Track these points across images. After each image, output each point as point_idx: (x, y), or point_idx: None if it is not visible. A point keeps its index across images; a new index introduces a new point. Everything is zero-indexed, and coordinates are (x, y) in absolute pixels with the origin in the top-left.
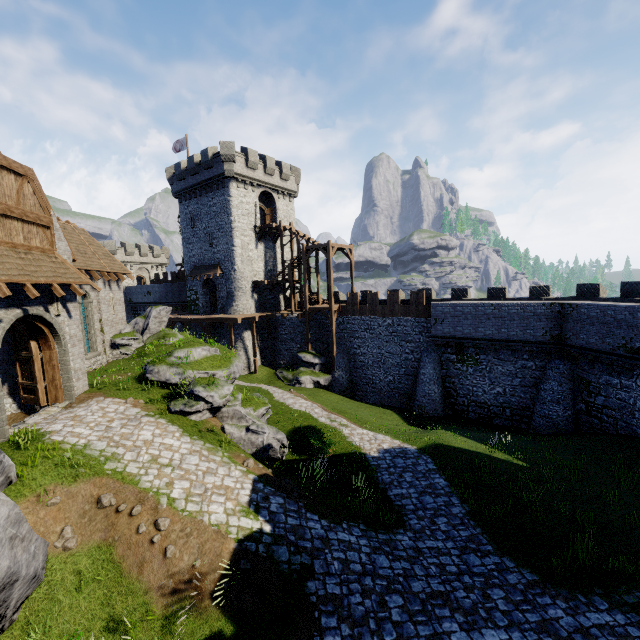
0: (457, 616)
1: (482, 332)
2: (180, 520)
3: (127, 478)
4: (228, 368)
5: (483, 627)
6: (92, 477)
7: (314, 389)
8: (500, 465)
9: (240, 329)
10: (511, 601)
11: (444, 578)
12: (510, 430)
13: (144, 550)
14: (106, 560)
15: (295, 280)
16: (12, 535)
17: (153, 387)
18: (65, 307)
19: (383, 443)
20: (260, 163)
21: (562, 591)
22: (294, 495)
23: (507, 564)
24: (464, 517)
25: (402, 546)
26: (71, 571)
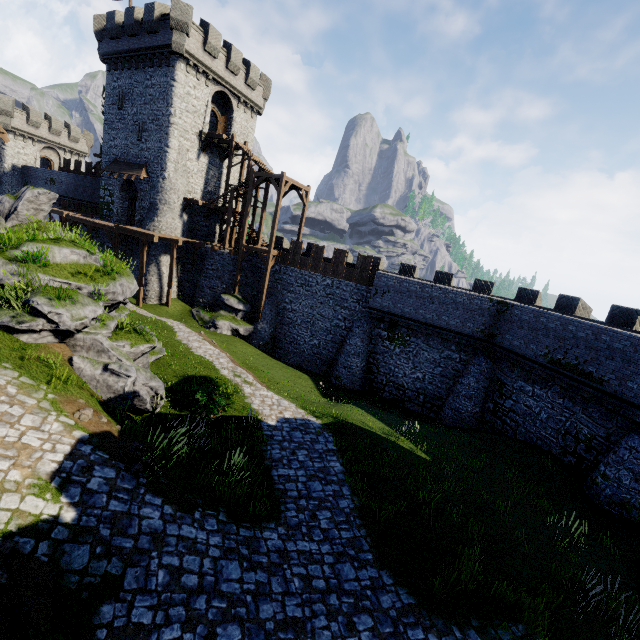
0: None
1: (419, 314)
2: None
3: None
4: (105, 285)
5: None
6: None
7: (231, 337)
8: (403, 455)
9: (158, 251)
10: (378, 634)
11: (306, 597)
12: (419, 416)
13: None
14: None
15: (237, 212)
16: None
17: None
18: None
19: (286, 411)
20: (223, 52)
21: (437, 621)
22: (136, 468)
23: (385, 580)
24: (351, 513)
25: (266, 548)
26: None
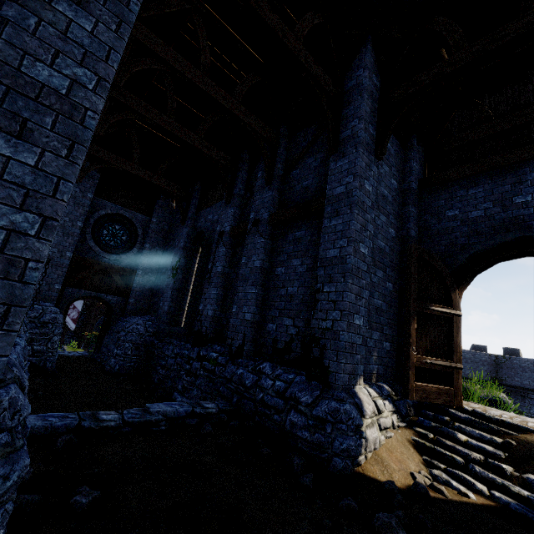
0: None
1: None
2: None
3: None
4: None
5: None
6: None
7: None
8: None
9: None
10: None
11: None
12: None
13: None
14: None
15: None
16: None
17: None
18: None
19: None
20: None
21: None
22: None
23: None
24: None
25: None
26: None
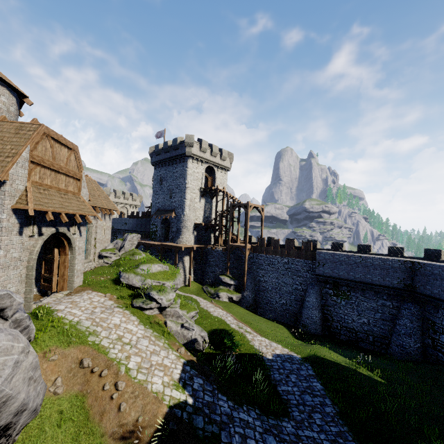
0: None
1: (353, 275)
2: (132, 385)
3: (101, 349)
4: (173, 280)
5: None
6: (79, 345)
7: (228, 303)
8: (364, 379)
9: (182, 254)
10: None
11: None
12: (372, 353)
13: (105, 403)
14: (80, 406)
15: (223, 225)
16: (30, 376)
17: (123, 288)
18: (79, 229)
19: (276, 349)
20: (208, 149)
21: None
22: (210, 379)
23: None
24: (334, 416)
25: (286, 431)
26: (56, 410)
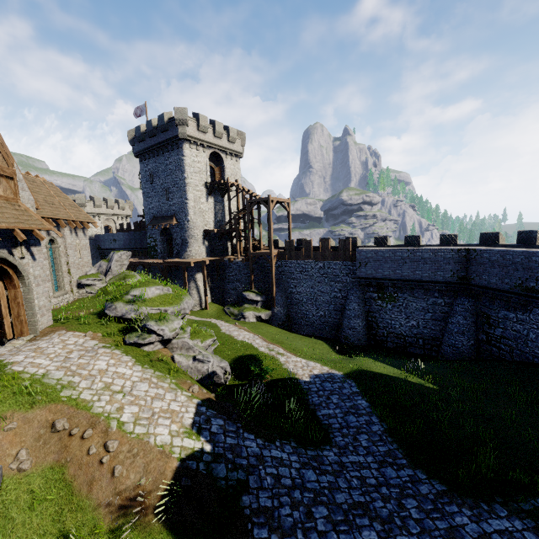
0: (375, 525)
1: (399, 274)
2: (128, 442)
3: (81, 404)
4: (179, 305)
5: (398, 534)
6: (48, 404)
7: (256, 323)
8: (414, 388)
9: (193, 271)
10: (423, 510)
11: (364, 490)
12: (422, 357)
13: (94, 470)
14: (58, 480)
15: (241, 229)
16: None
17: (111, 322)
18: (29, 250)
19: (314, 369)
20: (210, 127)
21: (467, 500)
22: (233, 417)
23: (419, 476)
24: (382, 434)
25: (328, 461)
26: (25, 490)
